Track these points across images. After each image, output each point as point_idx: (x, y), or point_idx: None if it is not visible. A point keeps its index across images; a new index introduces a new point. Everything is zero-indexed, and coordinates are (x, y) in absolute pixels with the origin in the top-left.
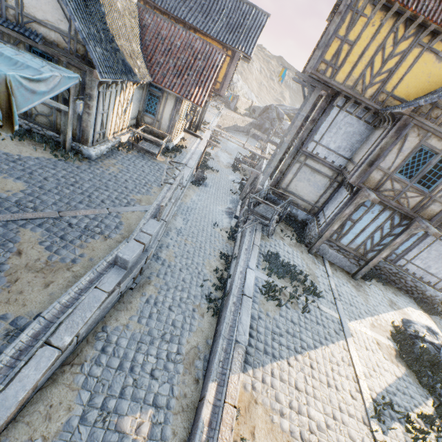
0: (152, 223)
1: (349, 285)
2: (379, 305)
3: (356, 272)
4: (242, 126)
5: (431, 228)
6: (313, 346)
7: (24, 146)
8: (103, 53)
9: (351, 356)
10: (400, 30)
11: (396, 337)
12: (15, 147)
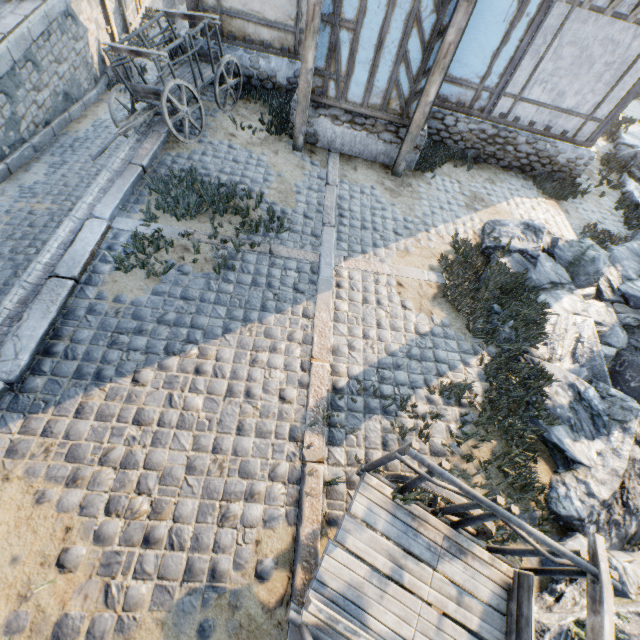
0: None
1: (378, 191)
2: (439, 212)
3: (395, 160)
4: None
5: None
6: (222, 331)
7: None
8: None
9: (313, 326)
10: None
11: (446, 262)
12: None
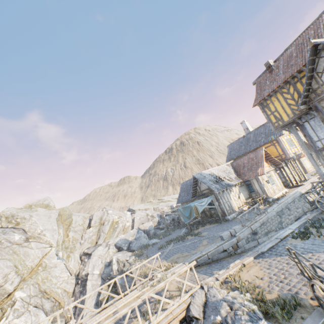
0: (236, 226)
1: None
2: None
3: None
4: None
5: None
6: (322, 251)
7: (211, 225)
8: (215, 186)
9: None
10: (283, 91)
11: None
12: (209, 226)
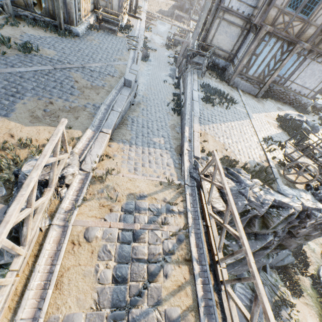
0: (135, 66)
1: (253, 100)
2: (271, 109)
3: (257, 93)
4: (166, 10)
5: (305, 44)
6: (233, 121)
7: (37, 30)
8: None
9: (252, 125)
10: None
11: (278, 119)
12: (33, 31)
